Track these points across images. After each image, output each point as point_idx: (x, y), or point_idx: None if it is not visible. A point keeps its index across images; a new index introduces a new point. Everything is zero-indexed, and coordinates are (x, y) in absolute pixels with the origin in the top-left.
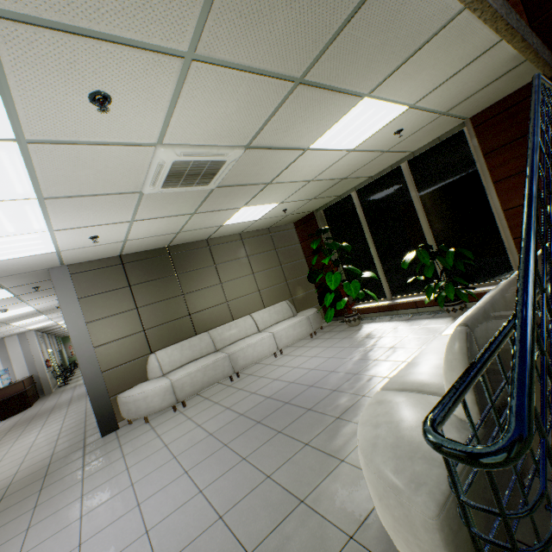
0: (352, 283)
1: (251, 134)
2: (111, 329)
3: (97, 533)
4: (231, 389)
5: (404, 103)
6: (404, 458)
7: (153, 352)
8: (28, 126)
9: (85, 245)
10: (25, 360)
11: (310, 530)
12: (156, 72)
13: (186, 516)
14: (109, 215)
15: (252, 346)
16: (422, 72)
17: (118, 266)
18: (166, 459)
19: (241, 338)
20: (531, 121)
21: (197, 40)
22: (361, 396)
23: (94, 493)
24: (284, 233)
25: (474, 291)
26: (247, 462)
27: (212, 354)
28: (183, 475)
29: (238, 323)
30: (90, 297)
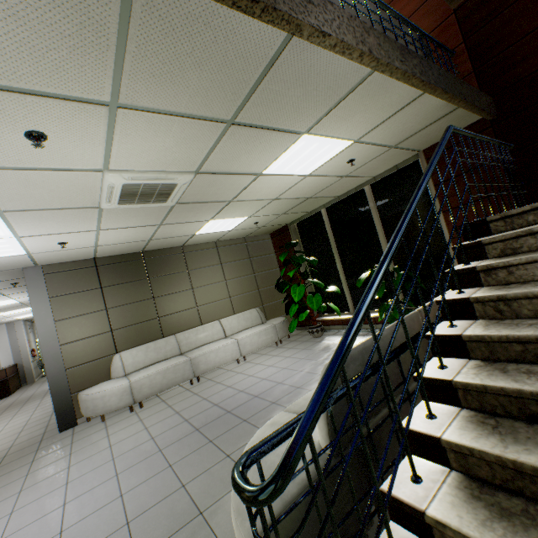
0: (315, 296)
1: (197, 163)
2: (79, 328)
3: (19, 530)
4: (188, 393)
5: (347, 138)
6: (256, 483)
7: (119, 352)
8: None
9: (56, 249)
10: (11, 349)
11: None
12: (85, 116)
13: (100, 519)
14: (73, 225)
15: (215, 351)
16: (355, 115)
17: (92, 268)
18: (105, 460)
19: (207, 343)
20: (423, 174)
21: (117, 92)
22: None
23: (31, 489)
24: (259, 243)
25: None
26: (171, 469)
27: (175, 358)
28: (113, 478)
29: (206, 328)
30: (62, 296)
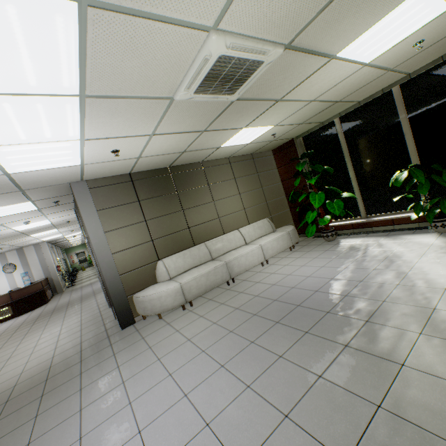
0: (334, 202)
1: (300, 27)
2: (125, 239)
3: (153, 421)
4: (231, 292)
5: None
6: None
7: (160, 259)
8: None
9: (106, 159)
10: (40, 266)
11: (410, 440)
12: None
13: (245, 411)
14: (136, 125)
15: (244, 256)
16: None
17: (128, 182)
18: (195, 352)
19: (231, 249)
20: None
21: None
22: (381, 301)
23: (134, 381)
24: (264, 159)
25: None
26: (286, 360)
27: (210, 262)
28: (220, 369)
29: (229, 237)
30: (107, 209)
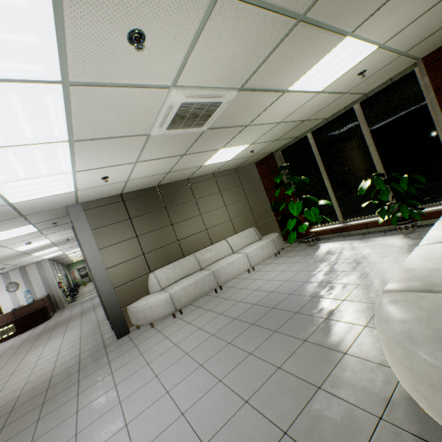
0: (311, 209)
1: (247, 76)
2: (118, 254)
3: (138, 415)
4: (218, 299)
5: (375, 42)
6: None
7: (152, 271)
8: (73, 67)
9: (97, 185)
10: (42, 283)
11: (336, 411)
12: (188, 7)
13: (214, 401)
14: (120, 156)
15: (230, 264)
16: (402, 9)
17: (120, 202)
18: (180, 355)
19: (219, 258)
20: None
21: None
22: (342, 300)
23: (125, 383)
24: (248, 172)
25: (422, 212)
26: (254, 356)
27: (199, 272)
28: (199, 368)
29: (216, 247)
30: (100, 228)
